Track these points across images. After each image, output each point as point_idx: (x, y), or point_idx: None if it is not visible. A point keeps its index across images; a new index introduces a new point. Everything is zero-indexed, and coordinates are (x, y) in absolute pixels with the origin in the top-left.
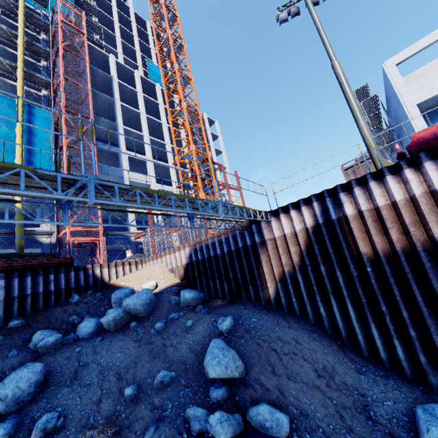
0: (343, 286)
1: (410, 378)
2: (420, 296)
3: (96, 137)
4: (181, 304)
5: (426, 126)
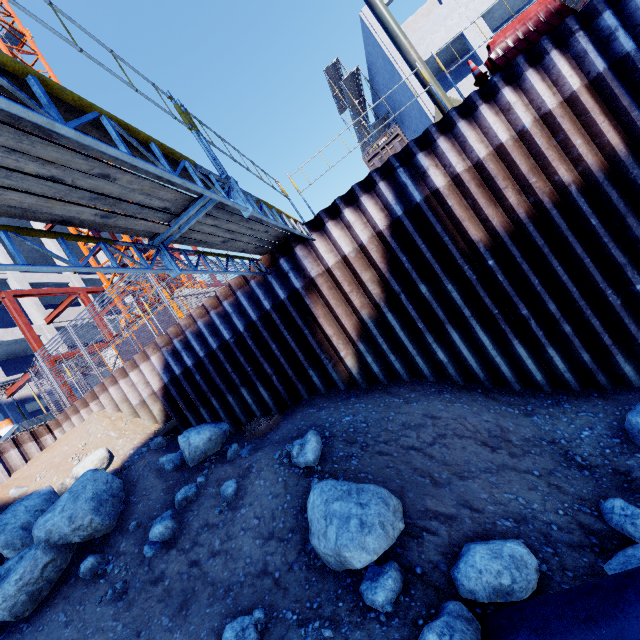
0: (462, 303)
1: (578, 391)
2: (565, 273)
3: None
4: (191, 463)
5: None
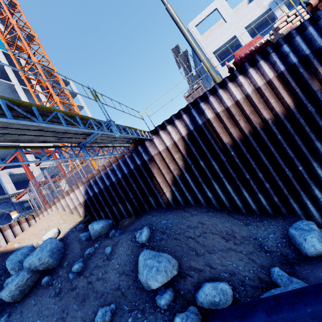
0: (219, 171)
1: (272, 215)
2: (266, 160)
3: None
4: (93, 237)
5: (221, 66)
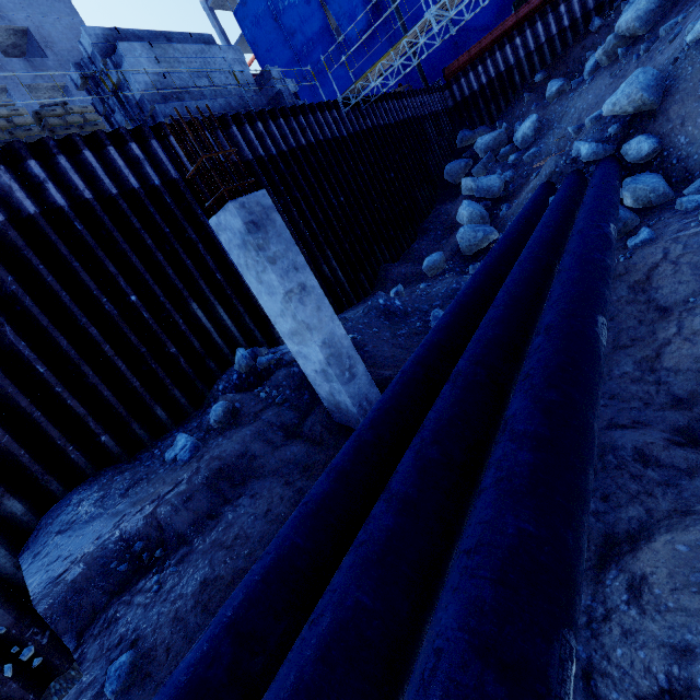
0: None
1: None
2: None
3: None
4: None
5: None
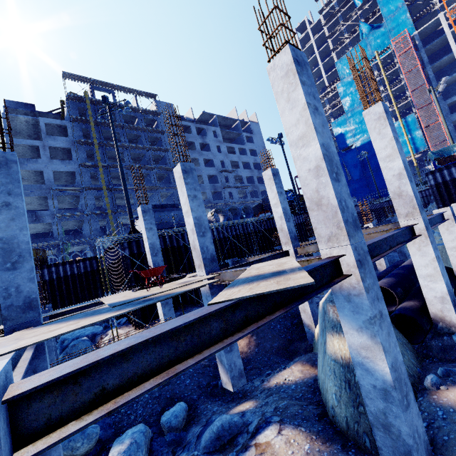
0: None
1: None
2: None
3: (455, 82)
4: None
5: None
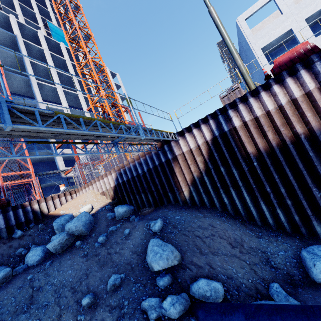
0: (239, 179)
1: (290, 233)
2: (292, 176)
3: (11, 92)
4: (117, 218)
5: (268, 63)
